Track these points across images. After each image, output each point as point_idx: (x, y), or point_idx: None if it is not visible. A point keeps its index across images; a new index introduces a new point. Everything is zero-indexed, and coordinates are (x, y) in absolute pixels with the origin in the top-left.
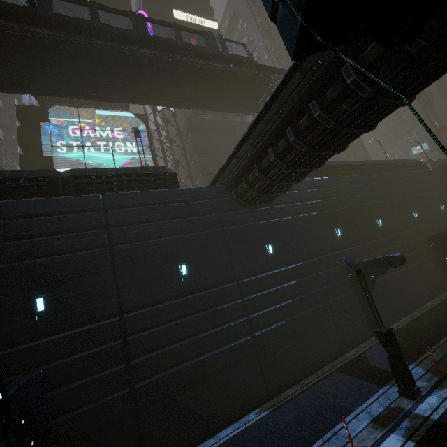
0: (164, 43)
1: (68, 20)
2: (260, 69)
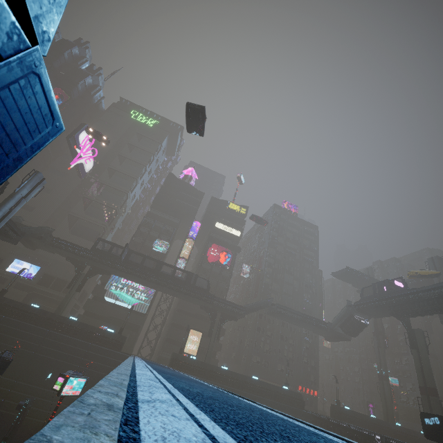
0: (162, 279)
1: (131, 263)
2: (207, 297)
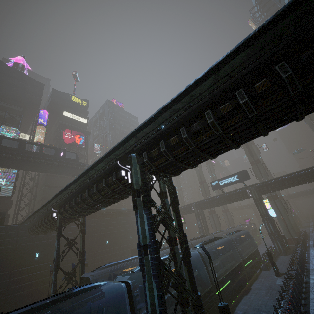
0: (30, 156)
1: None
2: (79, 165)
